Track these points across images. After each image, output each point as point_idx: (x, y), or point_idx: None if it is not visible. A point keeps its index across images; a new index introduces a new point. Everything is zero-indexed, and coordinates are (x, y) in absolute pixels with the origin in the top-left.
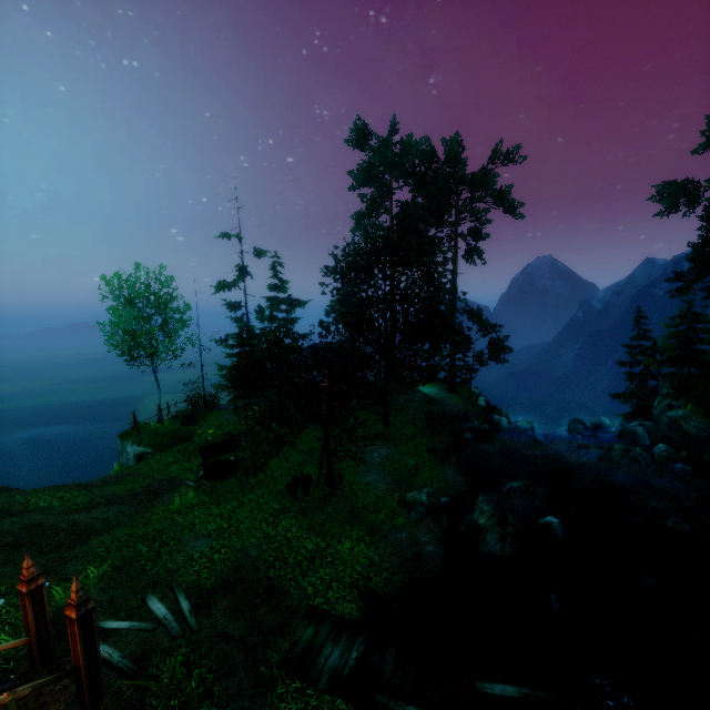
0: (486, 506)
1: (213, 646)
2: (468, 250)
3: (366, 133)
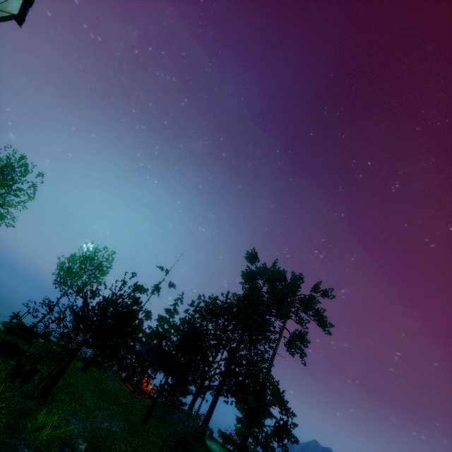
0: None
1: None
2: (290, 341)
3: (255, 257)
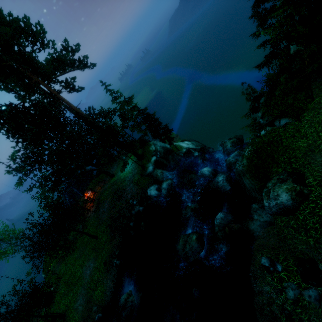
0: None
1: None
2: (65, 86)
3: None
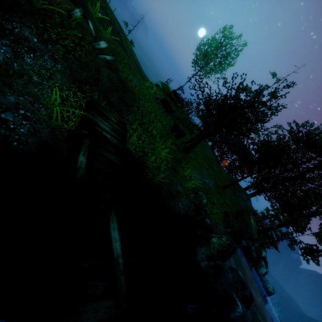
0: (226, 239)
1: (92, 62)
2: None
3: None
